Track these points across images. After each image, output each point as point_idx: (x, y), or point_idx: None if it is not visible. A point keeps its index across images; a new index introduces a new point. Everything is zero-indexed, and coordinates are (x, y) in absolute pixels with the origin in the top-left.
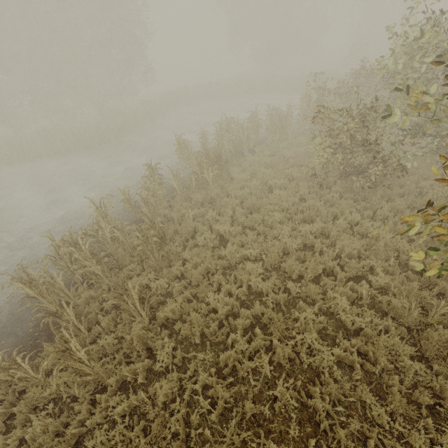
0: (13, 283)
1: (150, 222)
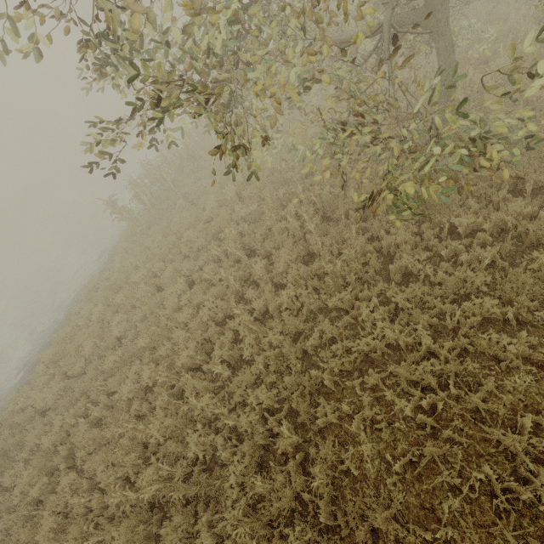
0: (129, 185)
1: (186, 147)
